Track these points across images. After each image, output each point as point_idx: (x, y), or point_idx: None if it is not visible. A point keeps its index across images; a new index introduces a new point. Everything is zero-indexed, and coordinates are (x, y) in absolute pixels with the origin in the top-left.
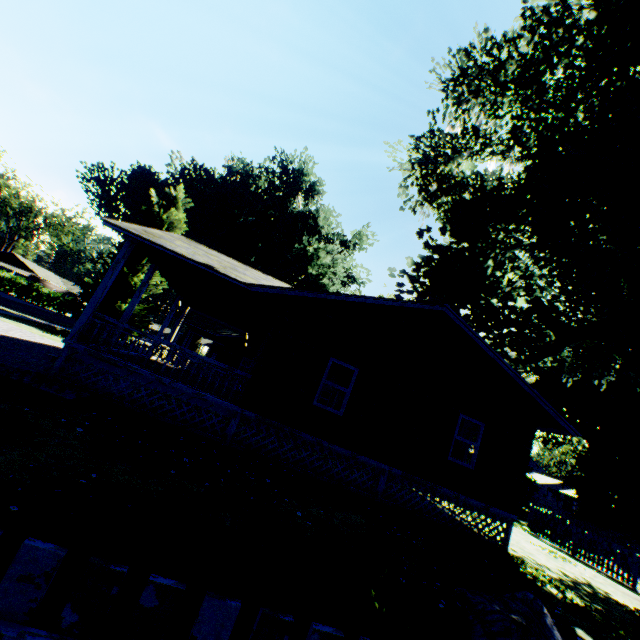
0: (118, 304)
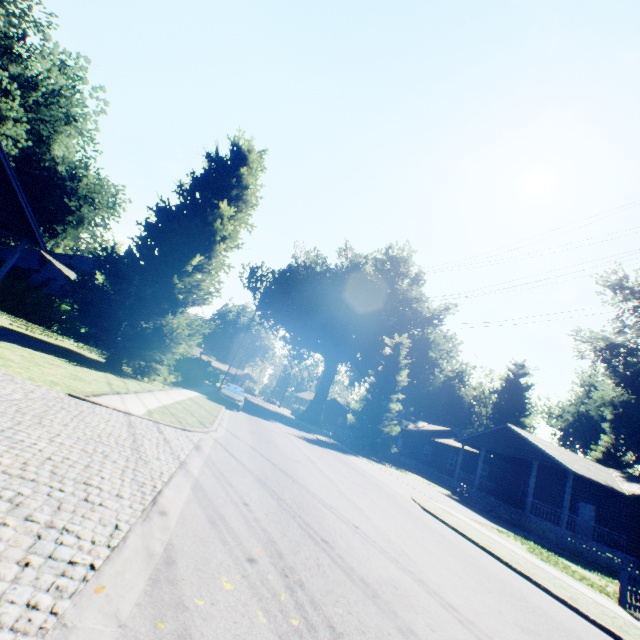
0: (386, 429)
